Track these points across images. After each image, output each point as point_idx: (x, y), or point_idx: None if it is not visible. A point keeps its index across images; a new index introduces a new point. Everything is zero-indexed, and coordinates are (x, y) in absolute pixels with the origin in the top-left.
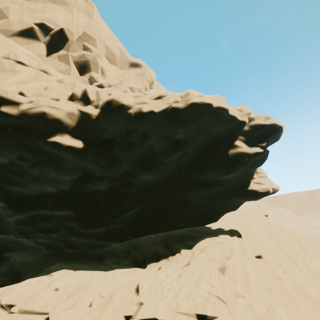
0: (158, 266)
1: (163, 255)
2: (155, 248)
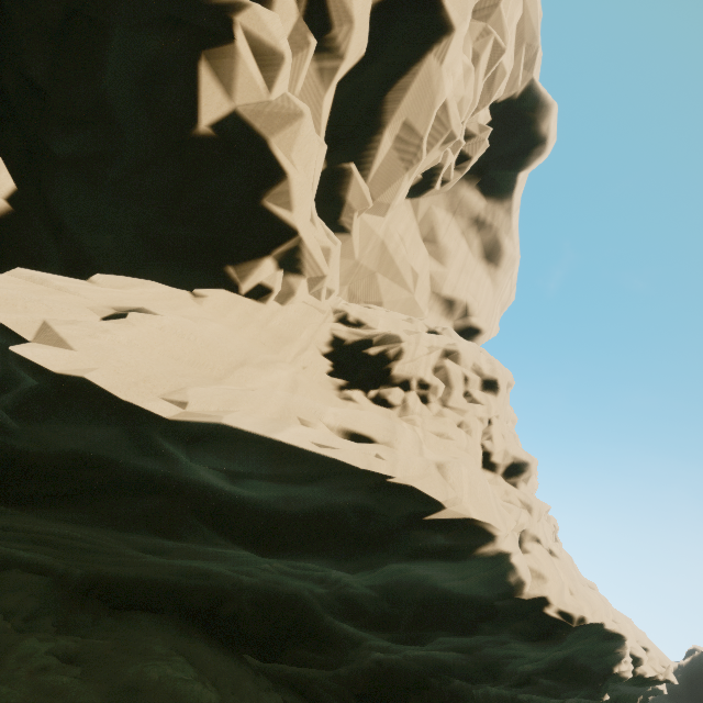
0: None
1: None
2: None
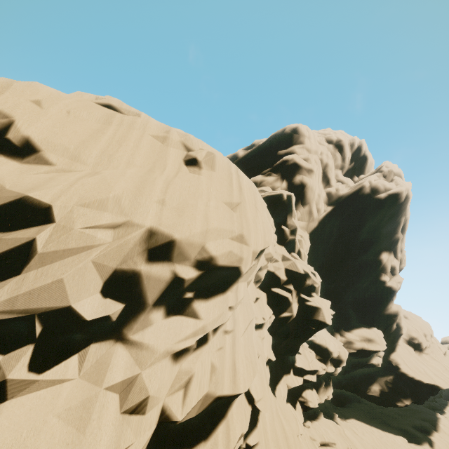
0: (446, 412)
1: (442, 408)
2: (437, 405)
